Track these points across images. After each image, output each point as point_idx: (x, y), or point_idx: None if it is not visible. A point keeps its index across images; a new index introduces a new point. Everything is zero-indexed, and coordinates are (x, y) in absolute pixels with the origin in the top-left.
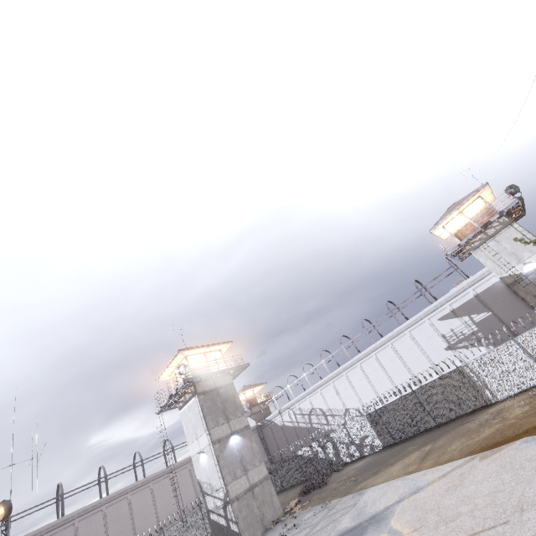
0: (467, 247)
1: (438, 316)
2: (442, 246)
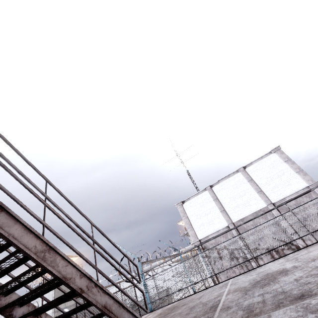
0: (187, 234)
1: (172, 260)
2: (179, 231)
